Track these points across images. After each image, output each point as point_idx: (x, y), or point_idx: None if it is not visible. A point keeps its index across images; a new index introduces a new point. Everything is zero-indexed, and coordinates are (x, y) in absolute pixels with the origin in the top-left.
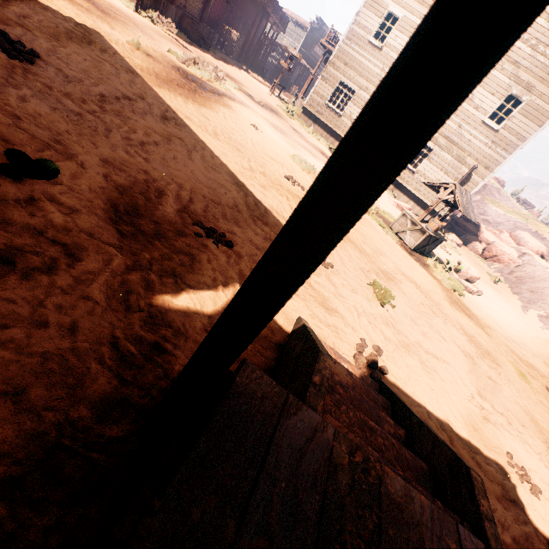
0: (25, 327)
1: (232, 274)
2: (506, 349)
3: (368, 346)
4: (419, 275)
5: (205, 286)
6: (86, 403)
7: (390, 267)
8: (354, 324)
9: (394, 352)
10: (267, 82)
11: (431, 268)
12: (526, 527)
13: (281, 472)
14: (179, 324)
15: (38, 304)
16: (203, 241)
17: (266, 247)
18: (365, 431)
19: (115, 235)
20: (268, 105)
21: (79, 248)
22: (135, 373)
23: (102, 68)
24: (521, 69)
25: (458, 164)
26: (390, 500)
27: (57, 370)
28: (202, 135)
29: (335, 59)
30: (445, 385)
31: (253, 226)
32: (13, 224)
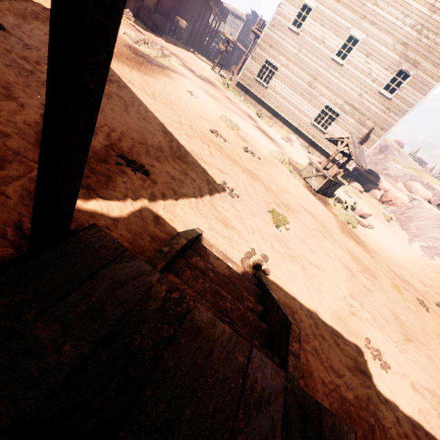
0: None
1: (143, 193)
2: (386, 268)
3: (256, 254)
4: (318, 210)
5: (115, 198)
6: None
7: (292, 201)
8: (248, 238)
9: (279, 261)
10: (210, 62)
11: (331, 206)
12: (369, 389)
13: (96, 292)
14: (84, 221)
15: None
16: (123, 168)
17: (180, 178)
18: (216, 297)
19: None
20: (207, 79)
21: (3, 160)
22: None
23: None
24: (409, 49)
25: (359, 126)
26: (193, 323)
27: None
28: (141, 96)
29: (262, 42)
30: (321, 287)
31: (172, 163)
32: None
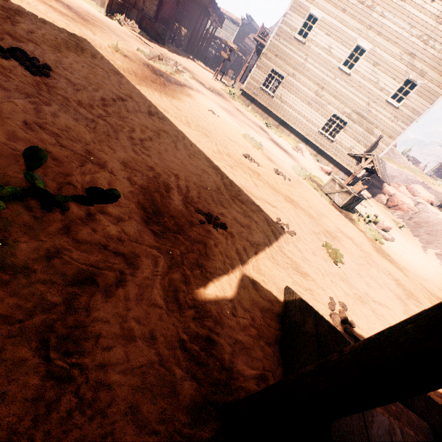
0: (120, 344)
1: (234, 255)
2: (421, 287)
3: (336, 303)
4: (351, 231)
5: (220, 271)
6: (181, 409)
7: (331, 226)
8: (322, 285)
9: (353, 306)
10: (209, 69)
11: (356, 222)
12: None
13: None
14: (215, 313)
15: (123, 319)
16: (207, 227)
17: (247, 223)
18: None
19: (151, 236)
20: (215, 90)
21: (134, 256)
22: (204, 371)
23: (96, 73)
24: (415, 59)
25: (367, 134)
26: None
27: (154, 382)
28: (179, 126)
29: (267, 51)
30: None
31: (234, 206)
32: (84, 242)
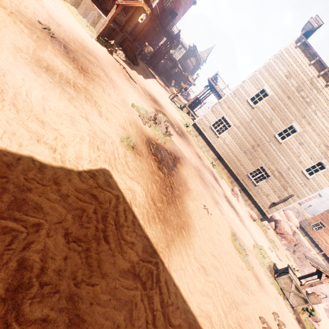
0: None
1: None
2: None
3: None
4: None
5: None
6: None
7: None
8: None
9: None
10: (161, 81)
11: (307, 328)
12: None
13: None
14: None
15: None
16: None
17: None
18: None
19: None
20: (179, 128)
21: None
22: None
23: None
24: (328, 150)
25: (282, 189)
26: None
27: None
28: None
29: (223, 102)
30: None
31: None
32: None
